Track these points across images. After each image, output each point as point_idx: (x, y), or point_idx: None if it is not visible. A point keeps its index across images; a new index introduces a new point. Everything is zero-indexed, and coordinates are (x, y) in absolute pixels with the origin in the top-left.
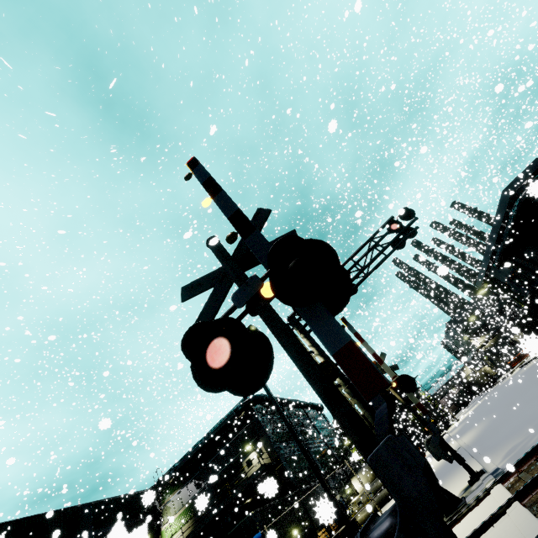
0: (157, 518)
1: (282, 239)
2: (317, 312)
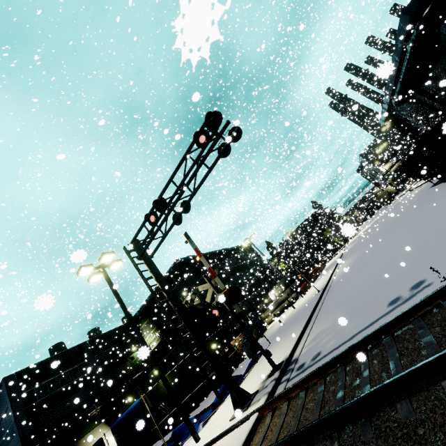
0: None
1: None
2: None
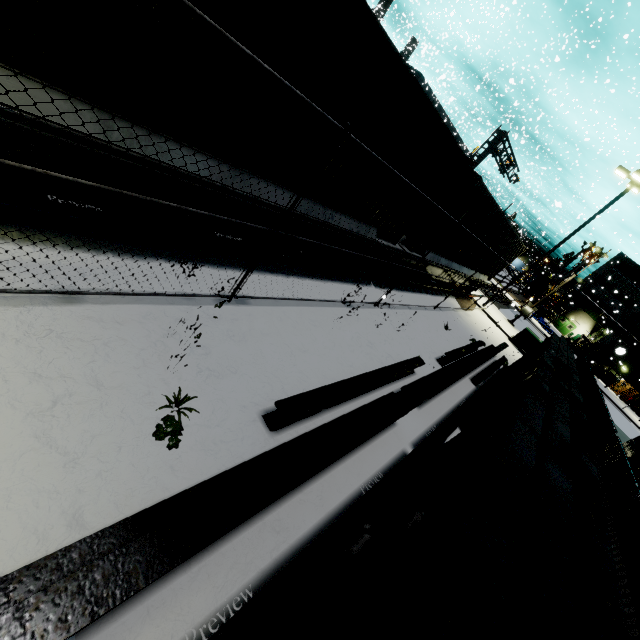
0: None
1: None
2: None
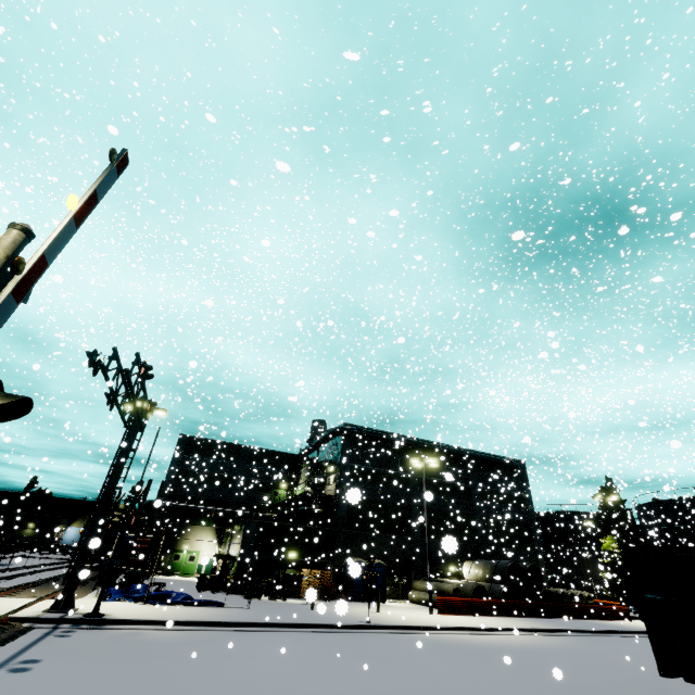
0: (298, 477)
1: None
2: None
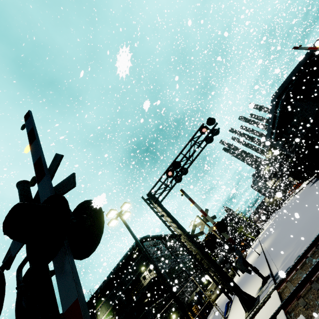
0: (93, 318)
1: (16, 206)
2: (63, 262)
